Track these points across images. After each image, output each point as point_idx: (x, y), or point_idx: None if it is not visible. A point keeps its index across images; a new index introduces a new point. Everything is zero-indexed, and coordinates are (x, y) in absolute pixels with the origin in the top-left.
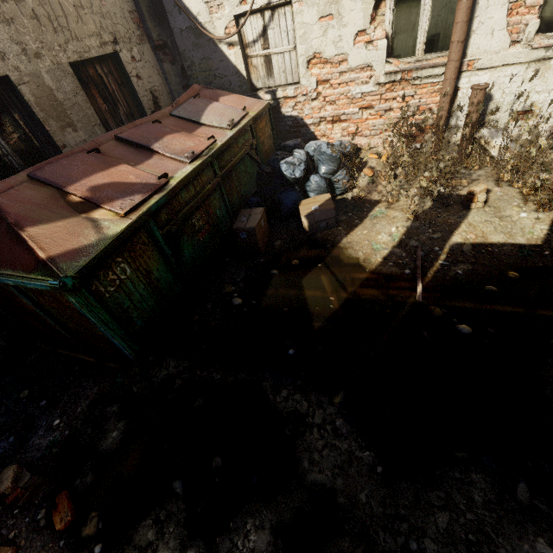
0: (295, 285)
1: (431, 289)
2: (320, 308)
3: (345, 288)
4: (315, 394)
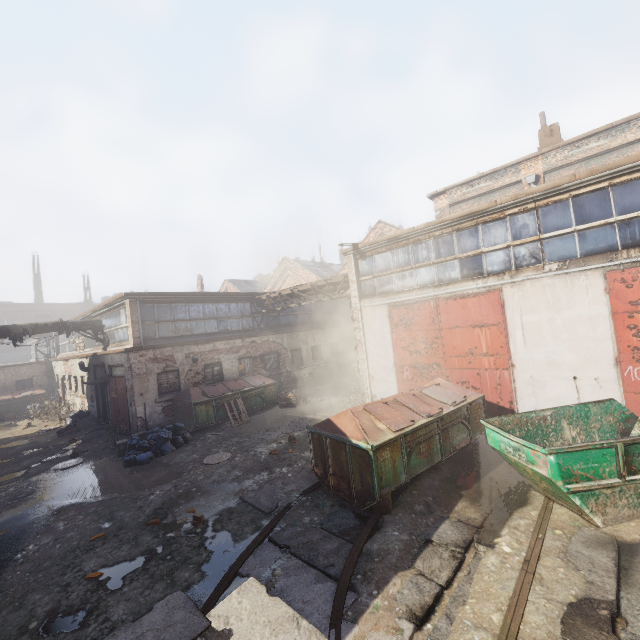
0: None
1: None
2: None
3: None
4: None
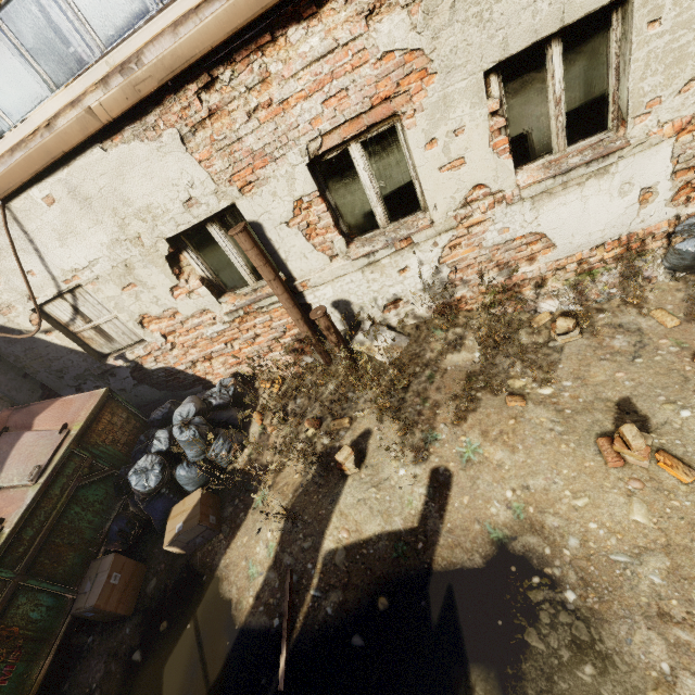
0: (155, 682)
1: (297, 655)
2: None
3: (207, 676)
4: None
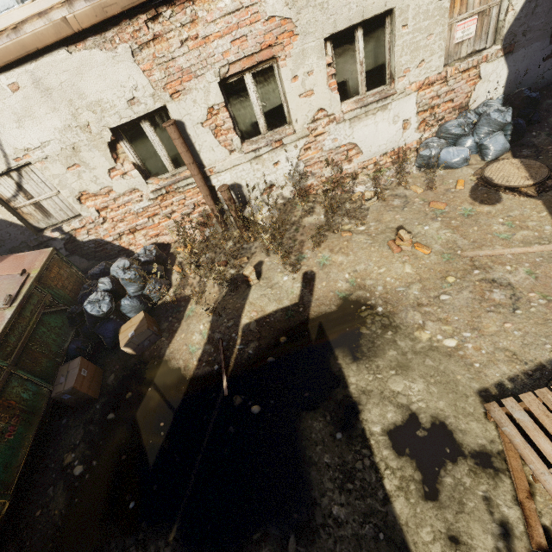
0: (131, 423)
1: (234, 377)
2: (153, 440)
3: (172, 407)
4: (154, 542)
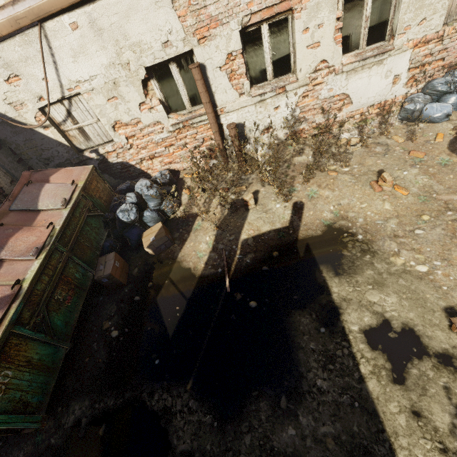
0: (153, 305)
1: (234, 279)
2: (171, 319)
3: (184, 296)
4: (176, 388)
